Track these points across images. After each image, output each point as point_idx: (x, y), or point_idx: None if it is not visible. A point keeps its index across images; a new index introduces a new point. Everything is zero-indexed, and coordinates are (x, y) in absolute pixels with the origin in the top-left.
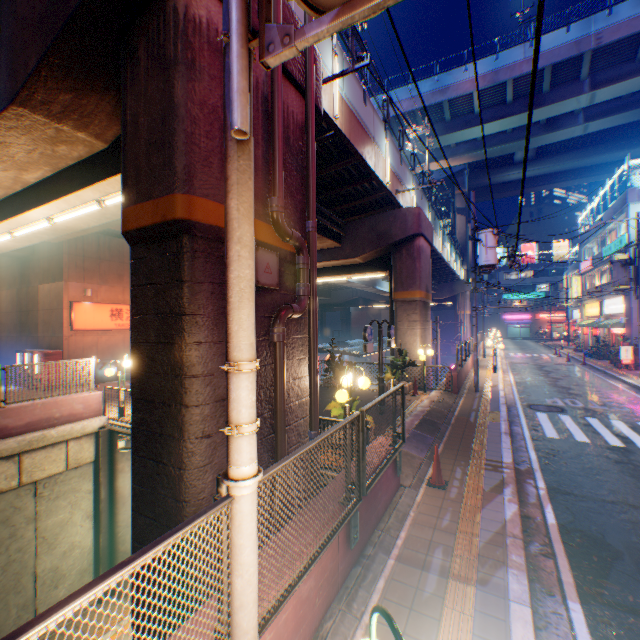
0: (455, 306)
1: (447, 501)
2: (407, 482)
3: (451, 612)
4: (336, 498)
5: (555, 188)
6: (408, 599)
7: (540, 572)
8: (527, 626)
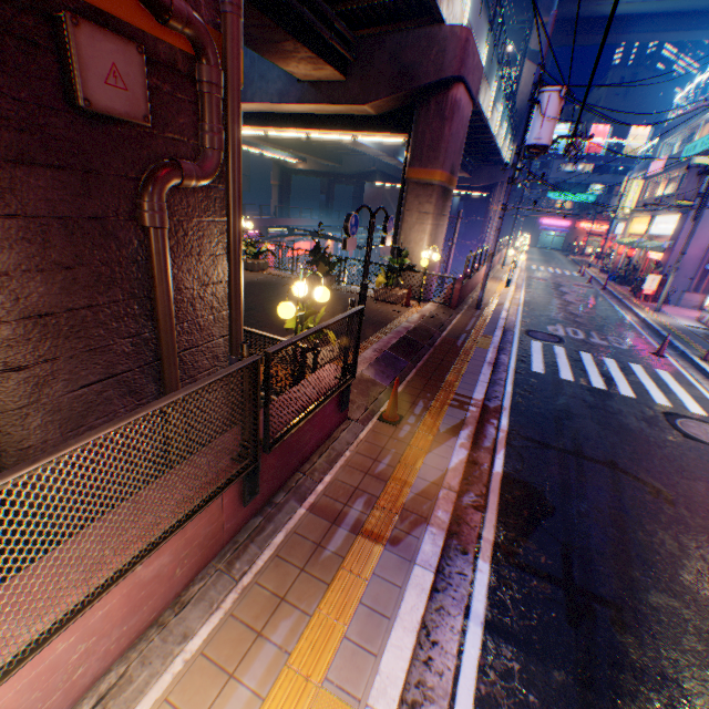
0: (489, 200)
1: (393, 441)
2: (356, 416)
3: (346, 577)
4: (232, 452)
5: (668, 41)
6: (304, 559)
7: (463, 527)
8: (422, 595)
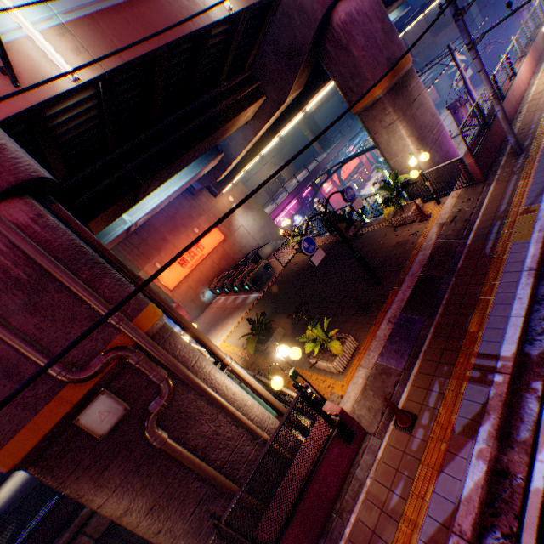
0: None
1: (406, 458)
2: (373, 427)
3: None
4: None
5: None
6: None
7: None
8: None
